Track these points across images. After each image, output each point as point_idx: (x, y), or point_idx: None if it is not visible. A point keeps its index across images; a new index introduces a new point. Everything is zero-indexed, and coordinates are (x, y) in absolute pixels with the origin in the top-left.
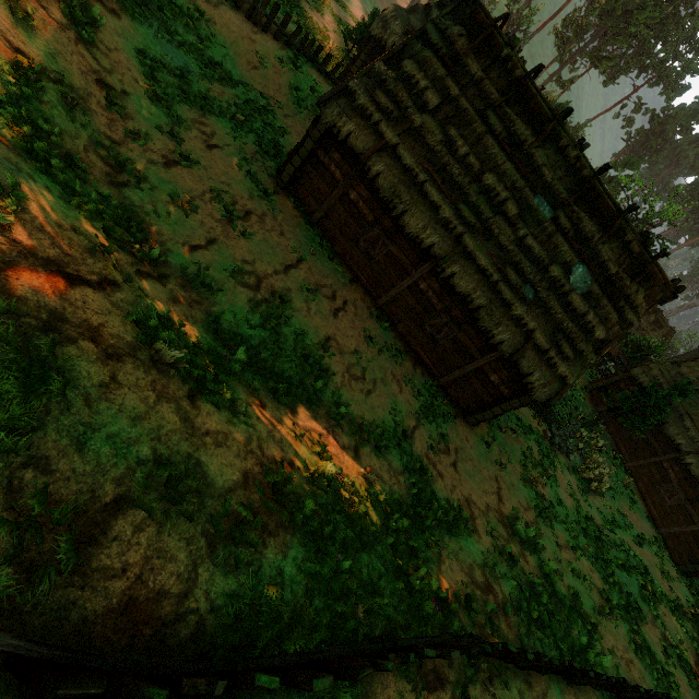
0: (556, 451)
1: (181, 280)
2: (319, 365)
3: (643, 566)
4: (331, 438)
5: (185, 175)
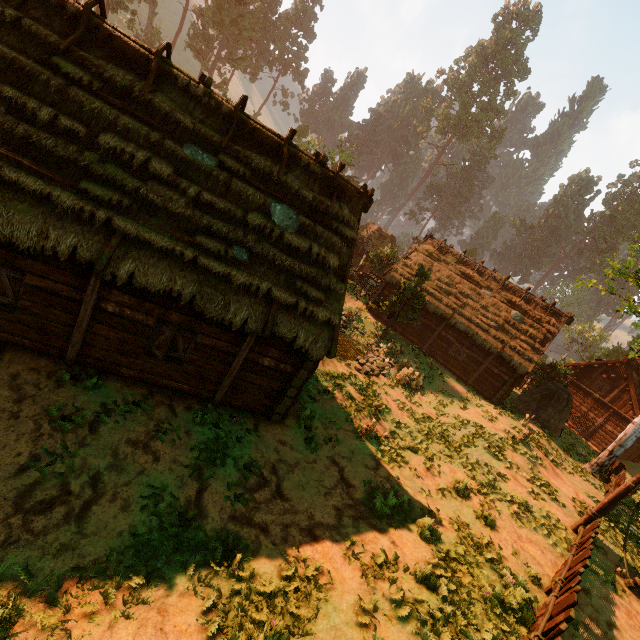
0: (373, 378)
1: None
2: None
3: (478, 426)
4: None
5: None
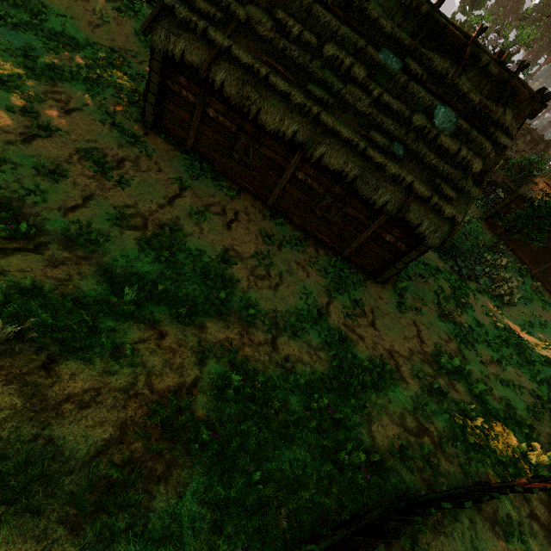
0: (466, 281)
1: (64, 242)
2: (221, 277)
3: None
4: (245, 340)
5: (47, 145)
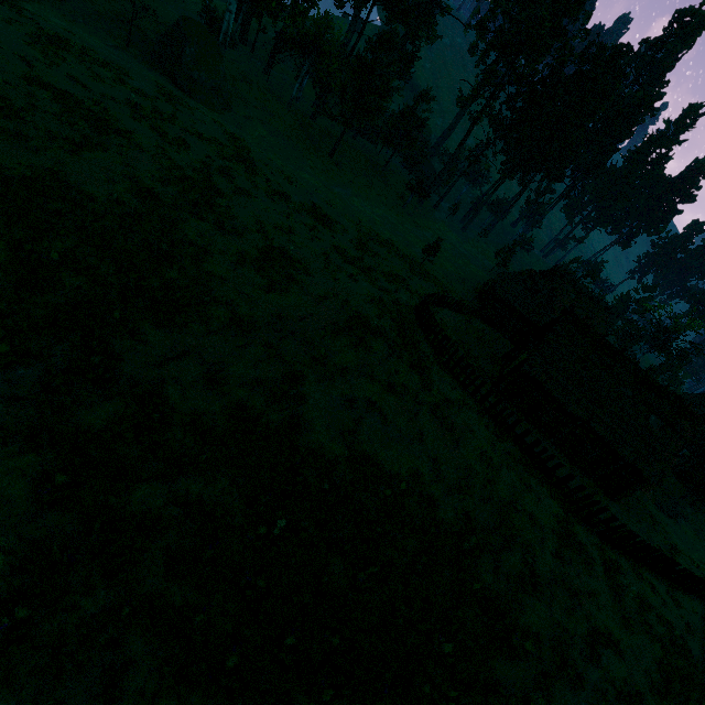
0: (667, 517)
1: None
2: None
3: None
4: None
5: None
